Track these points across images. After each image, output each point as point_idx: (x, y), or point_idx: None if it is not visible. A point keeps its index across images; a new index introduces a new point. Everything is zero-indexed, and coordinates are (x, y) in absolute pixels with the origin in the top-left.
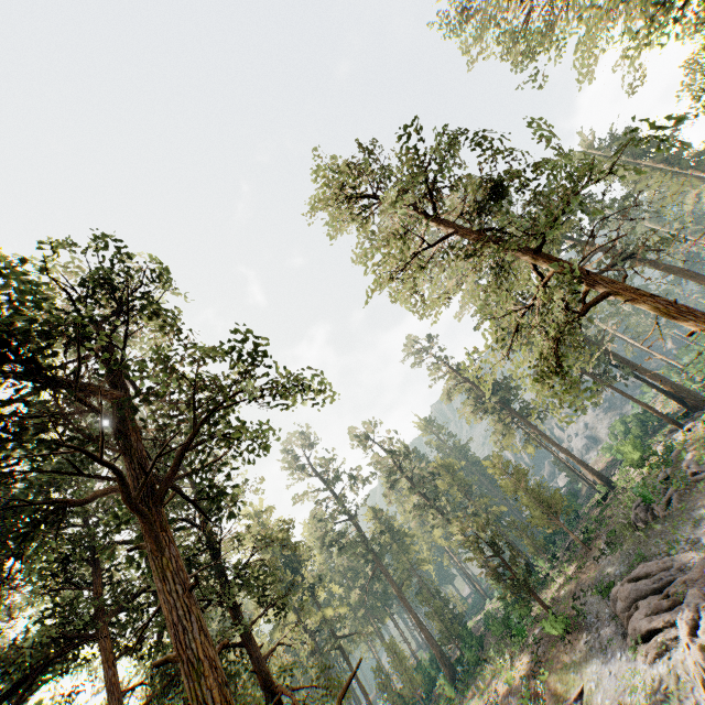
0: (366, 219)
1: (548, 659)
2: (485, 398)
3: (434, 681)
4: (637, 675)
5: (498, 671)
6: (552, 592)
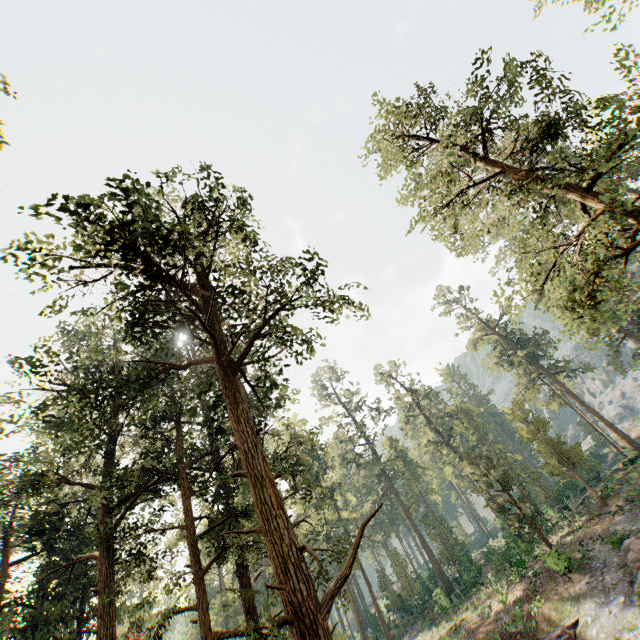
0: (414, 163)
1: (545, 590)
2: (512, 351)
3: (431, 593)
4: (638, 617)
5: (493, 594)
6: (558, 537)
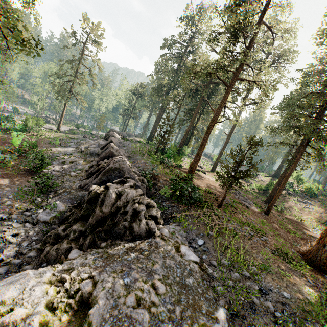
0: None
1: None
2: None
3: None
4: None
5: None
6: None
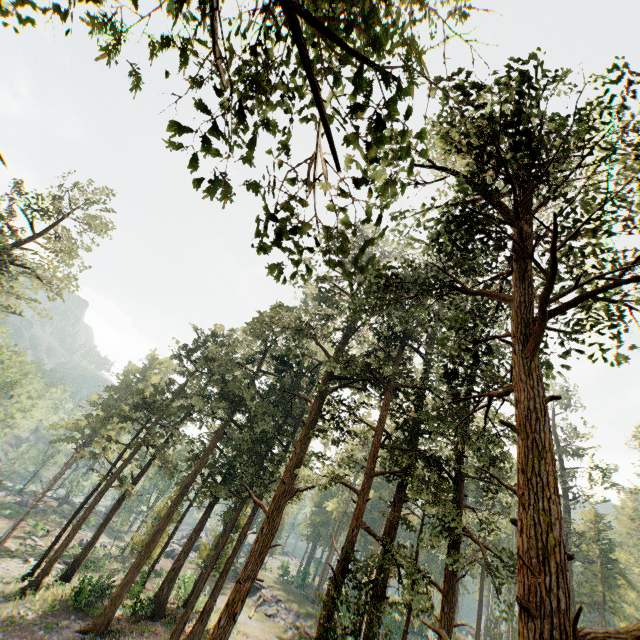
0: None
1: None
2: None
3: None
4: None
5: None
6: None
